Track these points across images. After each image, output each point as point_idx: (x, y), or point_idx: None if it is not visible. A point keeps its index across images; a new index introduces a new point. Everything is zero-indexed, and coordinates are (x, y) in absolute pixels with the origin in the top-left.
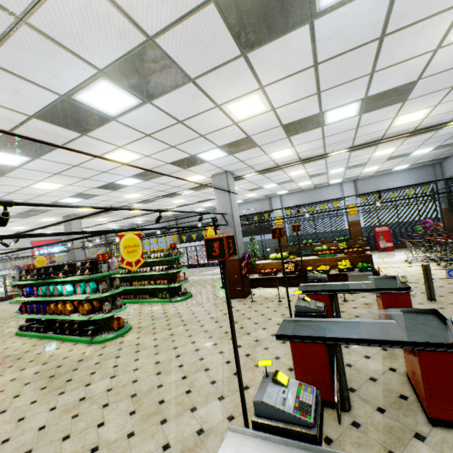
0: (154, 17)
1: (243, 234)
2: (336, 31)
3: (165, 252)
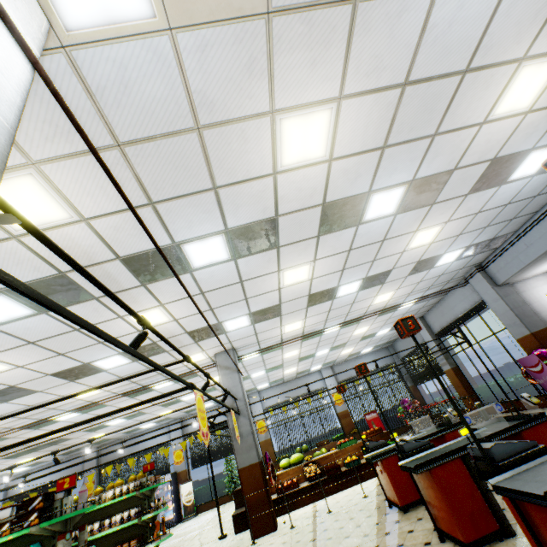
0: (289, 205)
1: (213, 456)
2: (366, 233)
3: (137, 480)
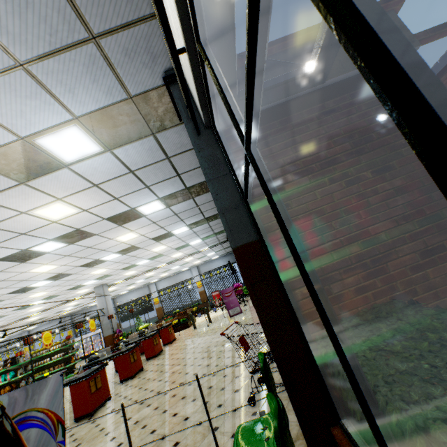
0: (62, 271)
1: (131, 316)
2: (117, 259)
3: (63, 343)
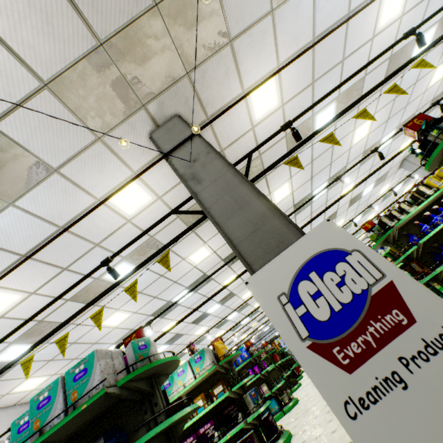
0: None
1: None
2: None
3: None
